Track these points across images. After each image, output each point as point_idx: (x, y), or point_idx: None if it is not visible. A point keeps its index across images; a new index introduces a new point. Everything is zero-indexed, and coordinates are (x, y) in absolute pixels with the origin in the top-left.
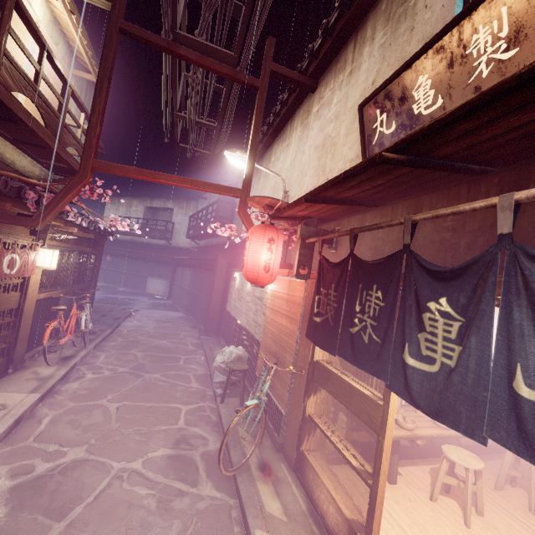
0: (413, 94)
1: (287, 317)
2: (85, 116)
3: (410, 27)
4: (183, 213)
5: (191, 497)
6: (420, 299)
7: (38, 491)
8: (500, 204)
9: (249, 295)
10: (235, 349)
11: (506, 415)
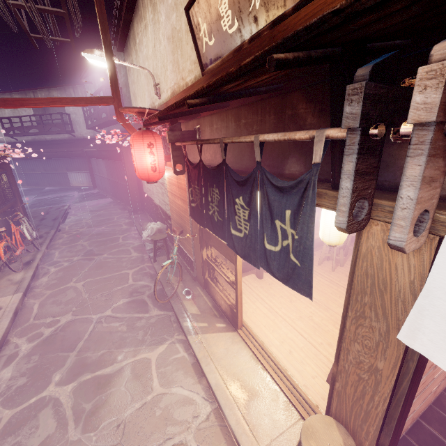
0: (219, 9)
1: (181, 199)
2: None
3: None
4: None
5: (146, 319)
6: (233, 197)
7: (52, 343)
8: (255, 142)
9: None
10: (154, 224)
11: (264, 256)
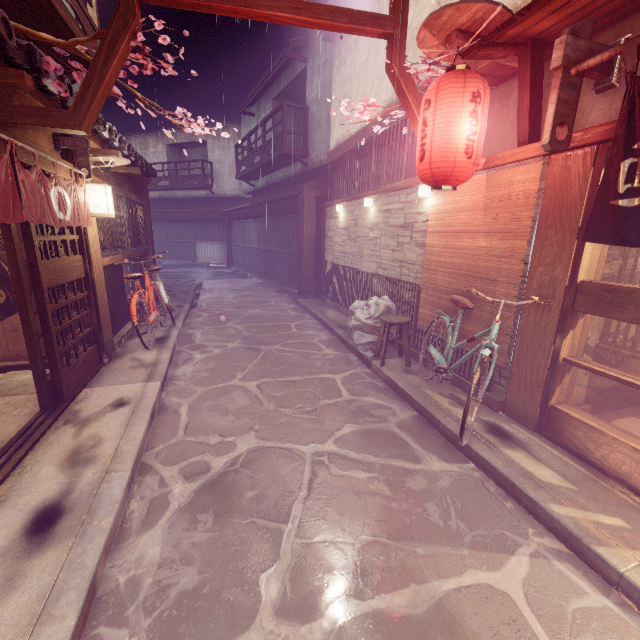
0: None
1: (492, 232)
2: None
3: None
4: (221, 146)
5: (423, 475)
6: None
7: (233, 491)
8: None
9: (375, 229)
10: (378, 299)
11: None
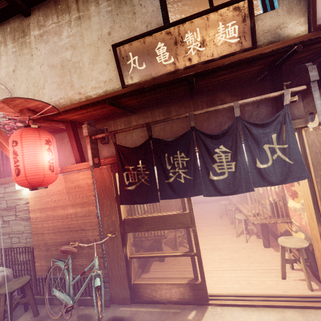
0: (155, 51)
1: (75, 204)
2: None
3: (132, 11)
4: None
5: None
6: (210, 149)
7: None
8: (234, 105)
9: None
10: None
11: (257, 176)
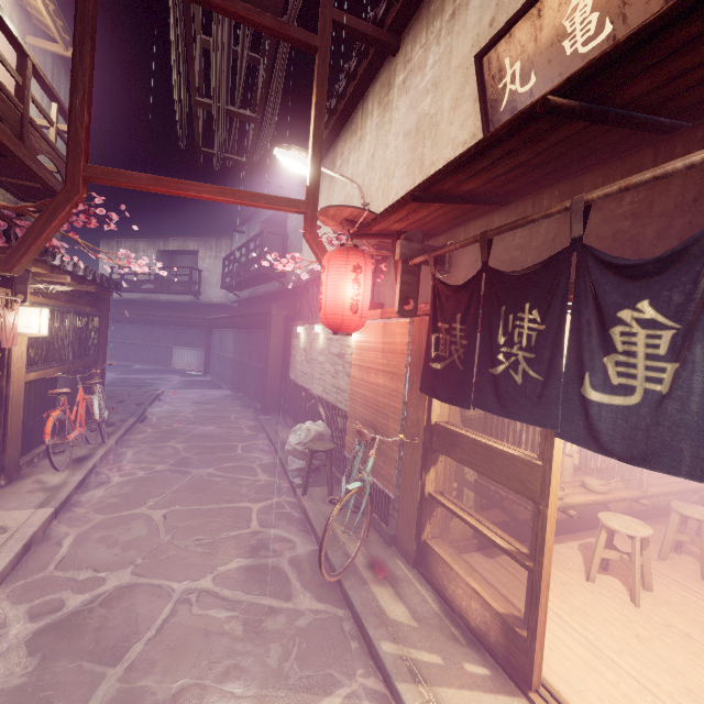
0: (563, 25)
1: (386, 372)
2: (58, 108)
3: None
4: (212, 256)
5: (286, 614)
6: (606, 310)
7: (75, 632)
8: None
9: (323, 354)
10: (313, 424)
11: None
